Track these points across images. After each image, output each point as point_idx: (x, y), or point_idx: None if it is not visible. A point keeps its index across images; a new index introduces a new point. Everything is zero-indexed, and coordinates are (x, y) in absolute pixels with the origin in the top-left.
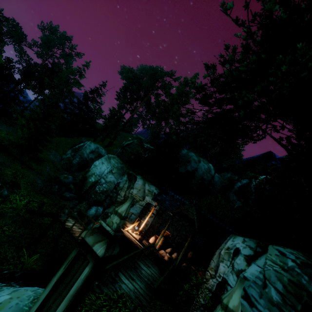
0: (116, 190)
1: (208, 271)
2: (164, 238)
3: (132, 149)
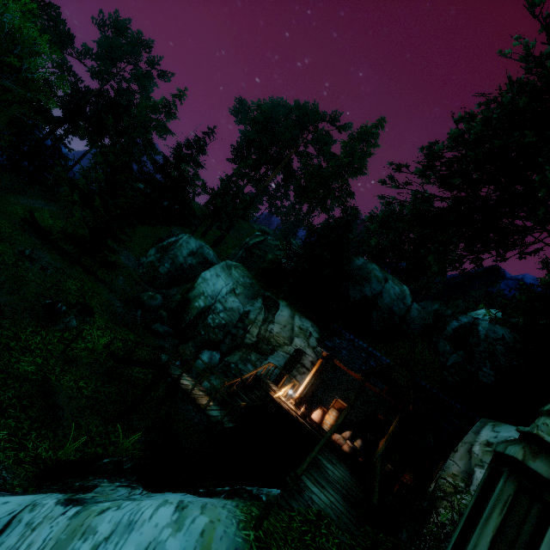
0: (244, 325)
1: (446, 480)
2: (339, 413)
3: (264, 252)
